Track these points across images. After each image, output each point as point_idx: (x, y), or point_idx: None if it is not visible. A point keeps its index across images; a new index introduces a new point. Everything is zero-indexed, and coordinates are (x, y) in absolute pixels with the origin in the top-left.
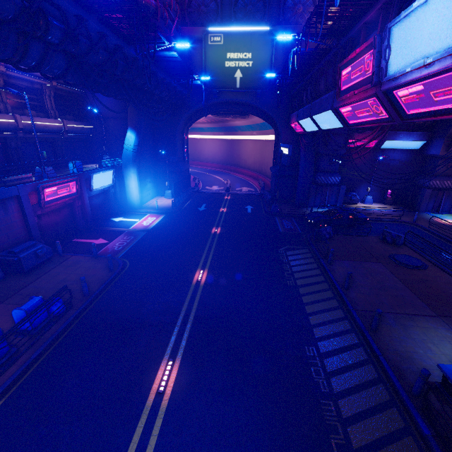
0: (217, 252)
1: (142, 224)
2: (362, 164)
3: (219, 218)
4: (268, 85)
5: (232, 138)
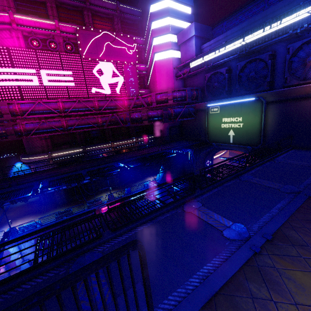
0: None
1: None
2: None
3: None
4: (259, 142)
5: None
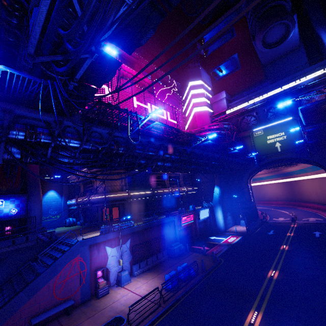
0: (285, 261)
1: (227, 241)
2: None
3: (287, 240)
4: (303, 144)
5: (289, 180)
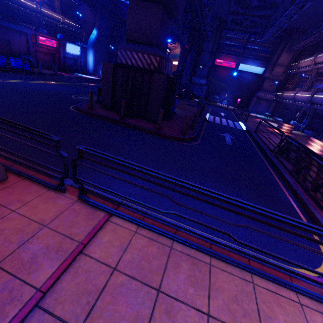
0: None
1: (87, 77)
2: (226, 78)
3: None
4: None
5: (175, 64)
